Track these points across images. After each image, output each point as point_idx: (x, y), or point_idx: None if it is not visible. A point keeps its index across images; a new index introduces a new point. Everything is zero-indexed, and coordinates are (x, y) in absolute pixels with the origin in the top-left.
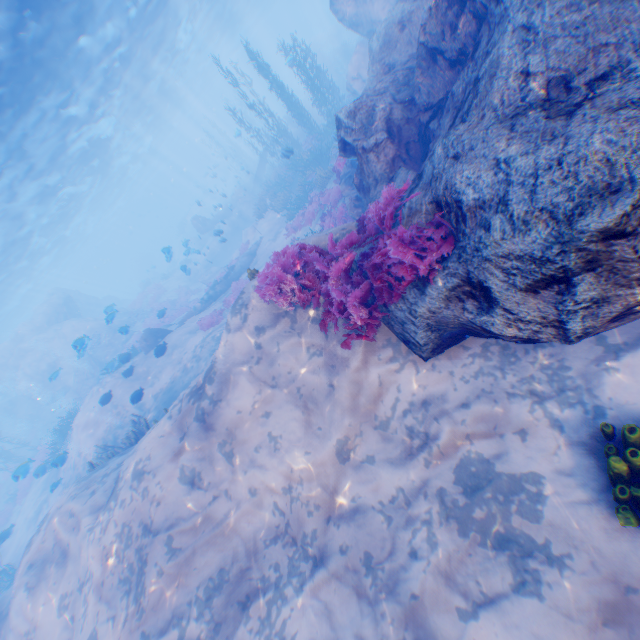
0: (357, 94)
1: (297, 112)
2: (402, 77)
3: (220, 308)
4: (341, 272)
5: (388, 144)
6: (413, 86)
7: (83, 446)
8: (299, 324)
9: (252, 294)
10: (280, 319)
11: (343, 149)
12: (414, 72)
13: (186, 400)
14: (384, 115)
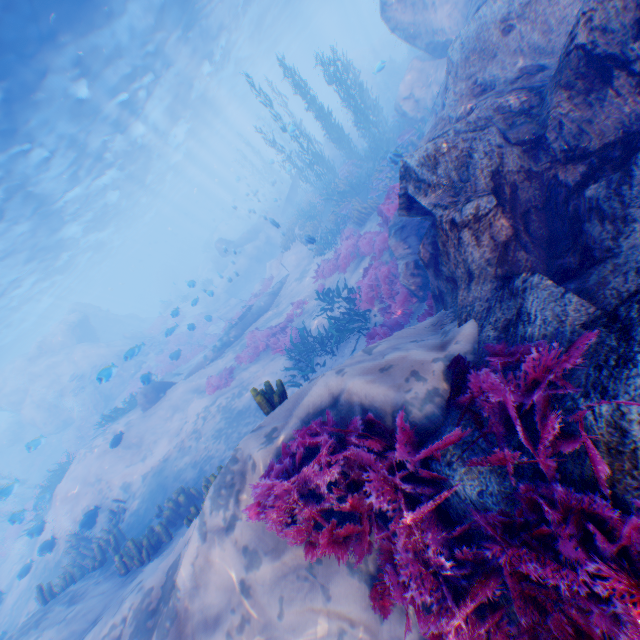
0: (407, 116)
1: (335, 134)
2: (518, 102)
3: (231, 361)
4: (424, 513)
5: (501, 218)
6: (548, 118)
7: (58, 525)
8: (327, 568)
9: (247, 472)
10: (292, 546)
11: (407, 207)
12: (547, 94)
13: (128, 634)
14: (490, 166)
